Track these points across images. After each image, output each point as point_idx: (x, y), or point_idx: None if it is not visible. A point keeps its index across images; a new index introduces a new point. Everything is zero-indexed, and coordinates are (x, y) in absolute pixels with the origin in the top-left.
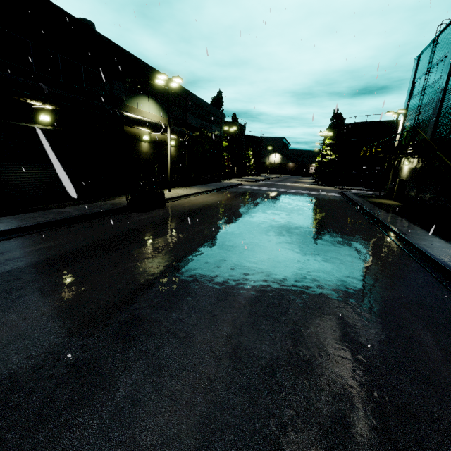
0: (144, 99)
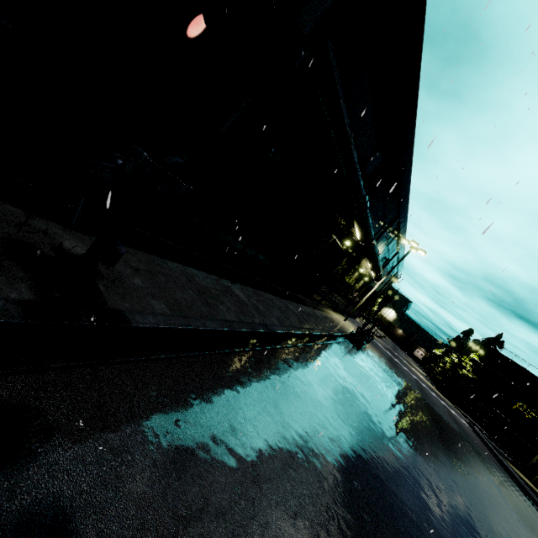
0: (383, 243)
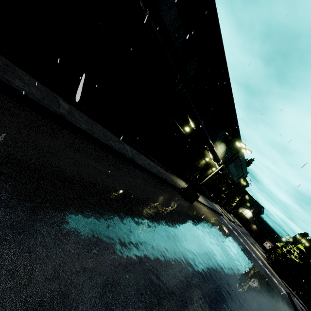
0: (223, 144)
